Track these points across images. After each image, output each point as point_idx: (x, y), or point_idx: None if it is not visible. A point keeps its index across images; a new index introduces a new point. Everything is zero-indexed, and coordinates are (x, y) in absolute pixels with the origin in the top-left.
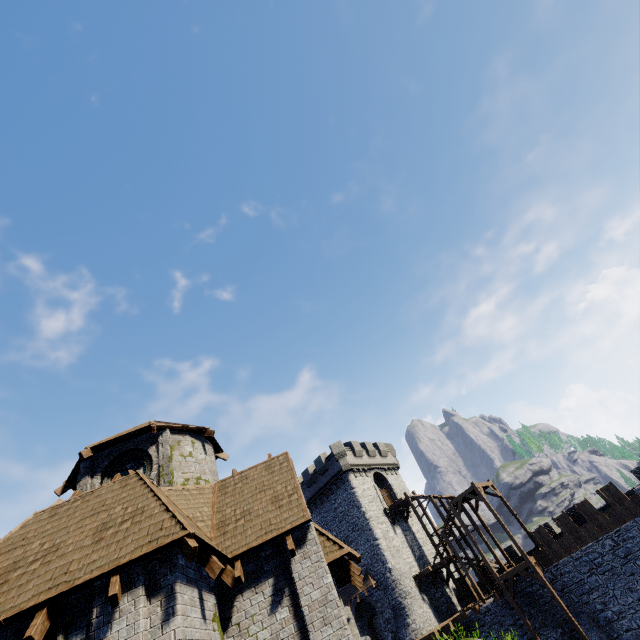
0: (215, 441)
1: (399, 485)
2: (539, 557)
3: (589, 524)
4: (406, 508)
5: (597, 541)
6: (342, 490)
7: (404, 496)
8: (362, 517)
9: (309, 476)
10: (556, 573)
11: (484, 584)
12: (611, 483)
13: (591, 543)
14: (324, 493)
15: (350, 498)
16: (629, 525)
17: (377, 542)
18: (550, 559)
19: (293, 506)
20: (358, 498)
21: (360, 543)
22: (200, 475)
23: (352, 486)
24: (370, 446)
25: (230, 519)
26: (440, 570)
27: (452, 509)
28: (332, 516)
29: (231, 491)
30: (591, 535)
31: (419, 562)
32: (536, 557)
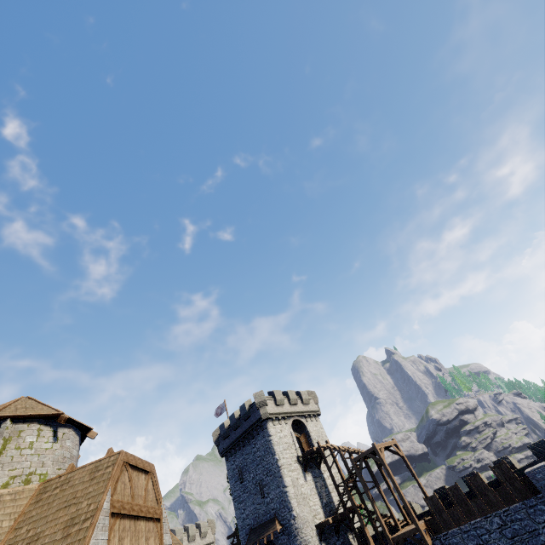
0: (77, 422)
1: (317, 431)
2: (430, 524)
3: (479, 499)
4: (319, 455)
5: (486, 517)
6: (261, 436)
7: (321, 442)
8: (275, 464)
9: (234, 420)
10: (445, 542)
11: (380, 539)
12: (503, 461)
13: (480, 518)
14: (246, 437)
15: (267, 445)
16: (518, 506)
17: (285, 489)
18: (440, 528)
19: (78, 539)
20: (273, 446)
21: (272, 488)
22: (35, 469)
23: (269, 434)
24: (292, 395)
25: (17, 544)
26: (346, 516)
27: (354, 466)
28: (251, 459)
29: (46, 498)
30: (480, 510)
31: (325, 509)
32: (427, 523)
